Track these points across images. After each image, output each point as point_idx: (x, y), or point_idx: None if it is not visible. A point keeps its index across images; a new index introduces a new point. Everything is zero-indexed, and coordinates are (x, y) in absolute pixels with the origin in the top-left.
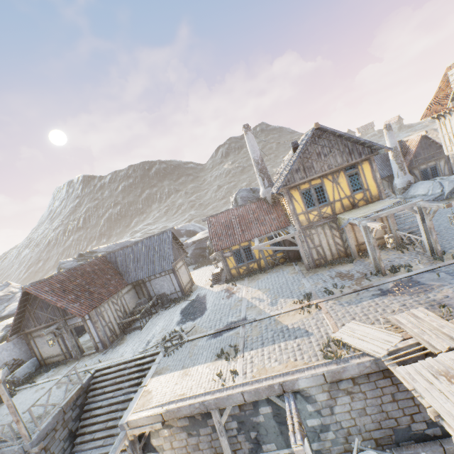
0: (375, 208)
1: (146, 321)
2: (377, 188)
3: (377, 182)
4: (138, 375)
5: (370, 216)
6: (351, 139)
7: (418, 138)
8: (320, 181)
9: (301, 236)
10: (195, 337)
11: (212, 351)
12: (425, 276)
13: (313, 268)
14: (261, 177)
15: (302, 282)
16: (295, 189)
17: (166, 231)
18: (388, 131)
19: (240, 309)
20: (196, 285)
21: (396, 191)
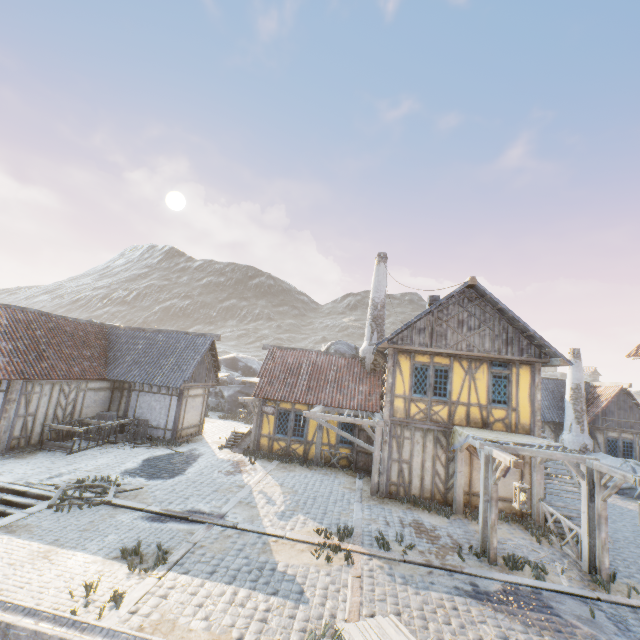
0: (516, 439)
1: (87, 446)
2: (531, 414)
3: (533, 405)
4: None
5: (503, 444)
6: (515, 322)
7: (615, 389)
8: (449, 363)
9: (385, 431)
10: (125, 503)
11: (125, 540)
12: (566, 602)
13: (382, 495)
14: (371, 327)
15: (352, 507)
16: (407, 356)
17: (206, 335)
18: (574, 358)
19: (229, 498)
20: (203, 437)
21: None
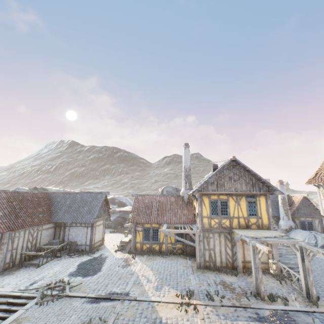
0: (264, 234)
1: (46, 261)
2: (268, 219)
3: (268, 214)
4: (2, 315)
5: (260, 239)
6: (255, 176)
7: (301, 197)
8: (227, 198)
9: (200, 235)
10: (75, 294)
11: (81, 317)
12: (300, 316)
13: (202, 268)
14: (185, 180)
15: (189, 277)
16: (206, 196)
17: (102, 192)
18: (280, 184)
19: (128, 282)
20: (105, 246)
21: (280, 230)
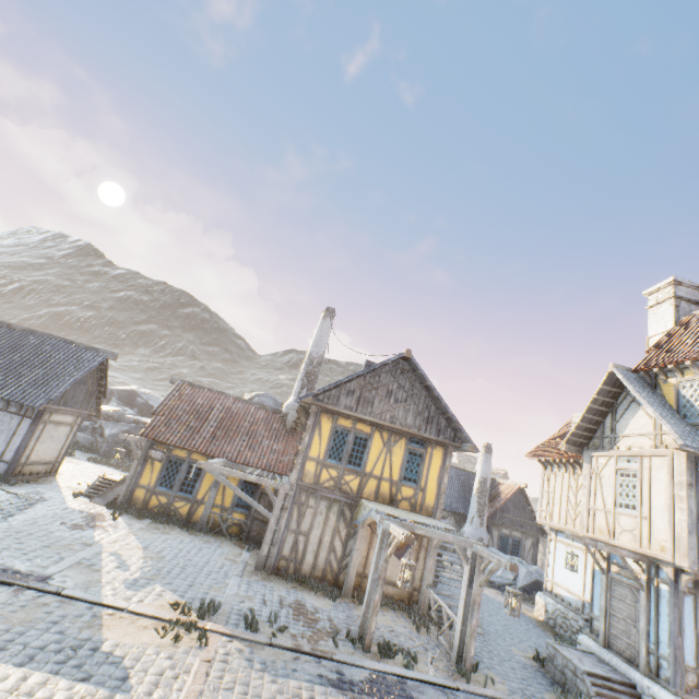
0: (417, 518)
1: None
2: (437, 497)
3: (440, 487)
4: None
5: (403, 520)
6: (439, 402)
7: (515, 487)
8: (370, 432)
9: (289, 496)
10: None
11: None
12: (428, 691)
13: (268, 570)
14: (302, 383)
15: (228, 581)
16: (330, 417)
17: (99, 350)
18: (486, 453)
19: (64, 557)
20: (55, 479)
21: None
